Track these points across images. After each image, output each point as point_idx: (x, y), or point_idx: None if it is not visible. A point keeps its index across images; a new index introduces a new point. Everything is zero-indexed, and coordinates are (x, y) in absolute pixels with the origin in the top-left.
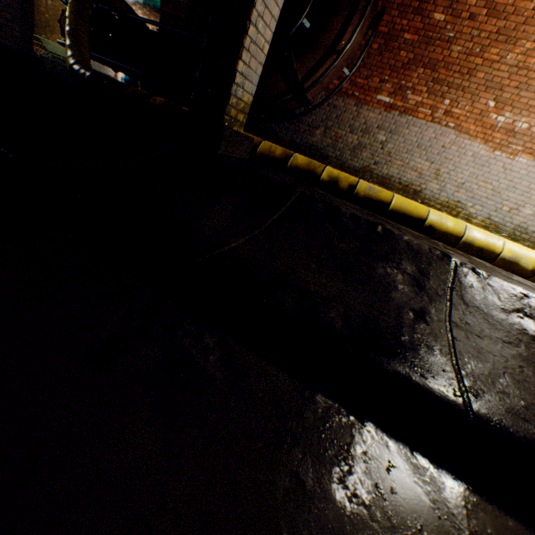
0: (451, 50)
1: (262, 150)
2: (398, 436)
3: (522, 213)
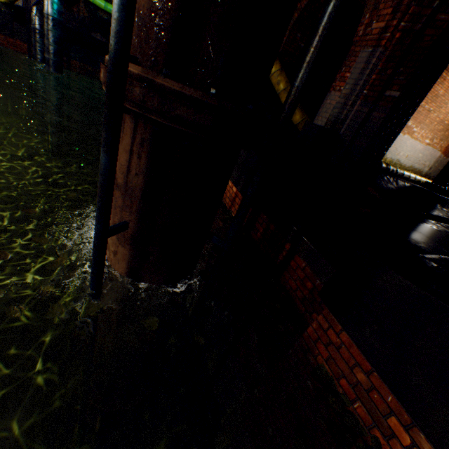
0: None
1: (411, 177)
2: None
3: (399, 155)
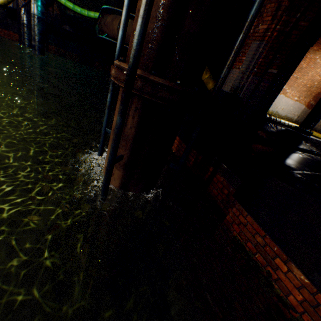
0: None
1: (285, 123)
2: None
3: (277, 108)
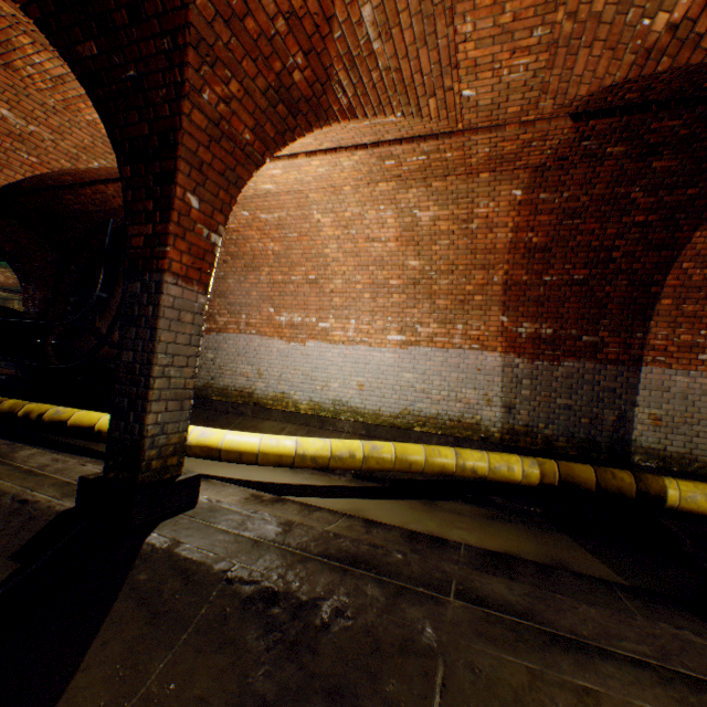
0: (229, 282)
1: None
2: None
3: (332, 387)
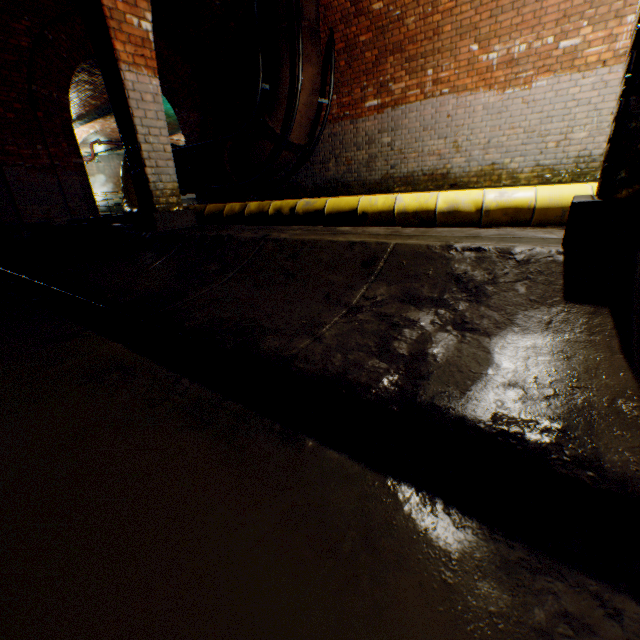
0: (407, 25)
1: (227, 212)
2: (113, 336)
3: (574, 140)
